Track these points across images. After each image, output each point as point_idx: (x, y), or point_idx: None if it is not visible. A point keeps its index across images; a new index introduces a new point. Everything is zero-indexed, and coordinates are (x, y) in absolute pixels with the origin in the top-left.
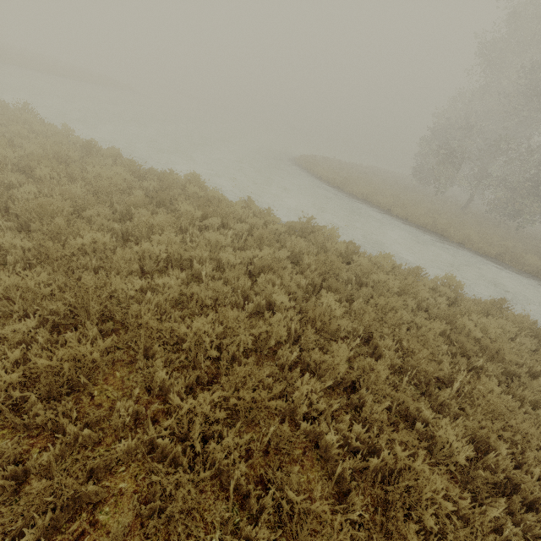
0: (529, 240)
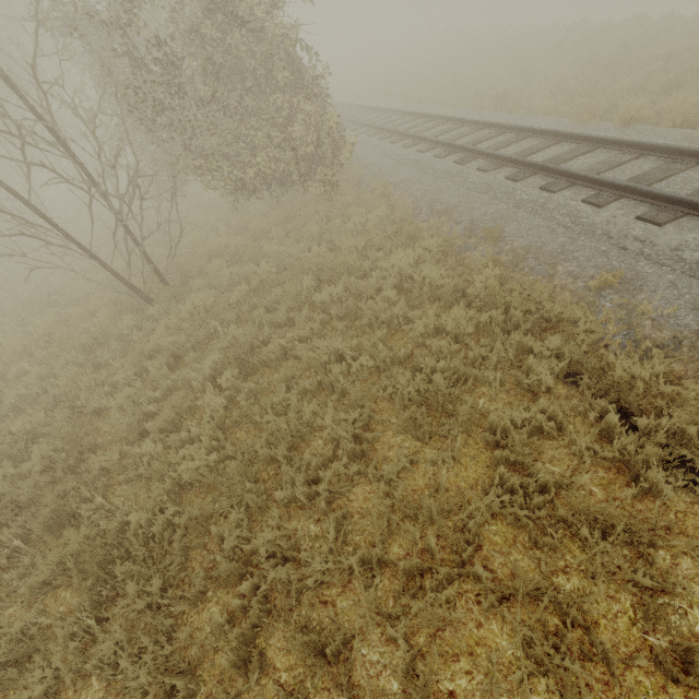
0: None
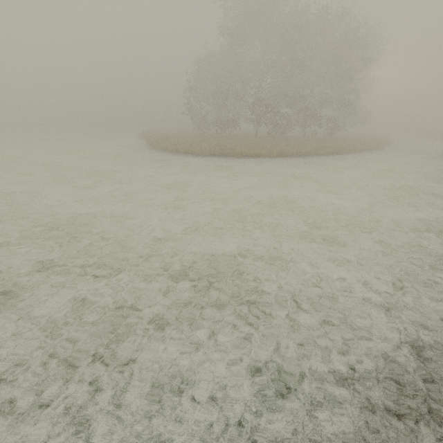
0: (306, 138)
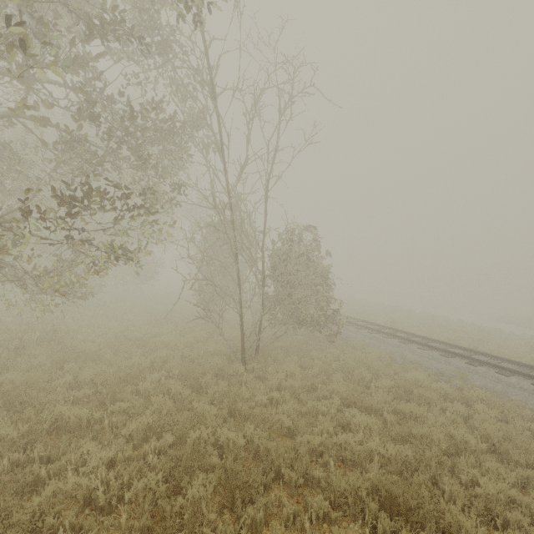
0: None
